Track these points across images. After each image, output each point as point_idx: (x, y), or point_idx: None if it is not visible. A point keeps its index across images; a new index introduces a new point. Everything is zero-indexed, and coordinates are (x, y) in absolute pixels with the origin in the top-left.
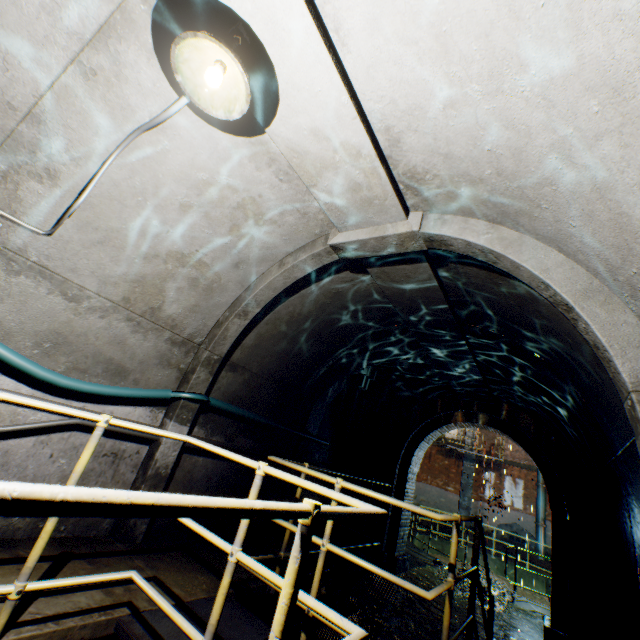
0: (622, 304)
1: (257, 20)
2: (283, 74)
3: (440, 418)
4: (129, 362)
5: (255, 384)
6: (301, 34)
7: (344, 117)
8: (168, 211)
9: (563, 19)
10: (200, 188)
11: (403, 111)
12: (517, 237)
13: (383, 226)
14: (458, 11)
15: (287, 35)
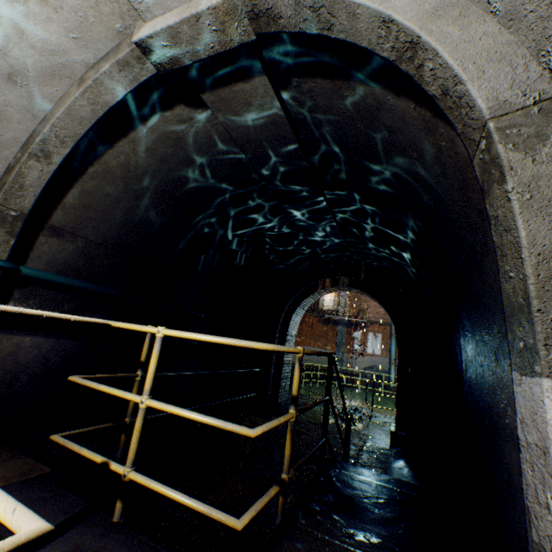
0: (482, 12)
1: None
2: None
3: (312, 286)
4: None
5: (96, 254)
6: None
7: None
8: None
9: None
10: None
11: None
12: None
13: (196, 1)
14: None
15: None
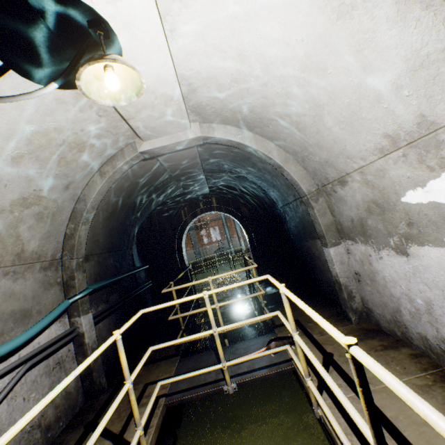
0: (297, 163)
1: (116, 20)
2: (129, 55)
3: (188, 218)
4: (26, 304)
5: (102, 260)
6: (152, 34)
7: (168, 81)
8: (1, 168)
9: (304, 78)
10: (29, 138)
11: (204, 78)
12: (253, 136)
13: (177, 134)
14: (256, 51)
15: (140, 33)
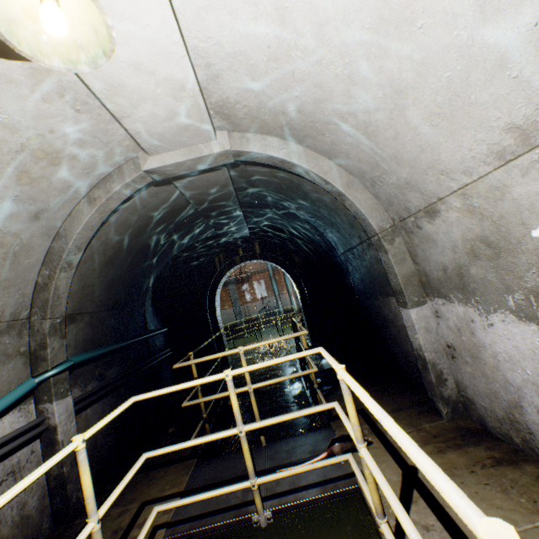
0: (365, 188)
1: None
2: None
3: (223, 269)
4: None
5: (97, 321)
6: None
7: (173, 54)
8: None
9: (378, 43)
10: None
11: (228, 54)
12: (303, 151)
13: (196, 147)
14: None
15: None
